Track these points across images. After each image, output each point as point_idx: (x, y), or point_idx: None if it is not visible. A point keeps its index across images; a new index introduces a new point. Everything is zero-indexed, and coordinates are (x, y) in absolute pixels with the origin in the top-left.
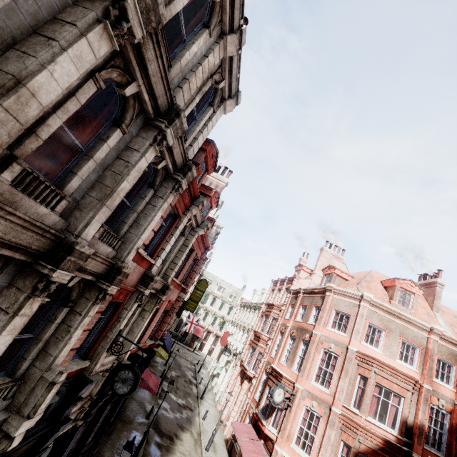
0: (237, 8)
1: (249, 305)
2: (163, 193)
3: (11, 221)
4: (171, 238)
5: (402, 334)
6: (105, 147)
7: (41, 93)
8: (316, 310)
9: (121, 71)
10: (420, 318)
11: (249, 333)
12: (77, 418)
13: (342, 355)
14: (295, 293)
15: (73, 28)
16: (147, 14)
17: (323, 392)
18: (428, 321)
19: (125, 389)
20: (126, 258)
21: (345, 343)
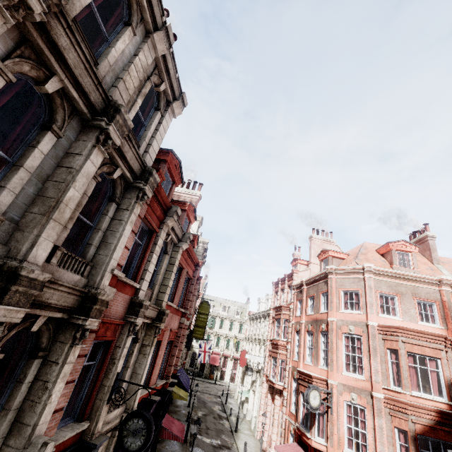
0: (155, 5)
1: (258, 316)
2: (127, 205)
3: None
4: (151, 256)
5: (414, 294)
6: (37, 153)
7: None
8: (324, 297)
9: (33, 62)
10: (425, 274)
11: (266, 343)
12: None
13: (364, 335)
14: (299, 287)
15: None
16: None
17: (359, 380)
18: (434, 275)
19: (138, 443)
20: (100, 283)
21: (364, 321)
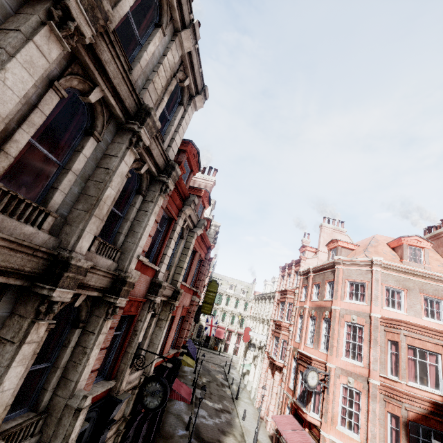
0: (184, 4)
1: (263, 297)
2: (152, 197)
3: None
4: (170, 242)
5: (422, 290)
6: (81, 157)
7: None
8: (330, 285)
9: (80, 77)
10: (436, 270)
11: (269, 323)
12: (115, 442)
13: (367, 325)
14: (305, 273)
15: (17, 33)
16: (92, 12)
17: (357, 366)
18: None
19: (155, 402)
20: (128, 267)
21: (367, 312)
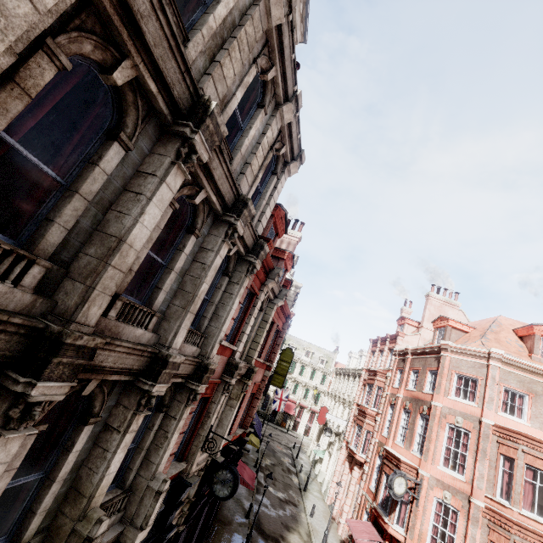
0: (289, 78)
1: (346, 372)
2: (238, 279)
3: (118, 351)
4: (250, 318)
5: None
6: (182, 256)
7: (136, 242)
8: (432, 374)
9: (190, 186)
10: None
11: (351, 407)
12: (178, 523)
13: (474, 431)
14: (402, 354)
15: (154, 179)
16: (211, 138)
17: (457, 479)
18: None
19: (225, 491)
20: (210, 353)
21: (477, 415)
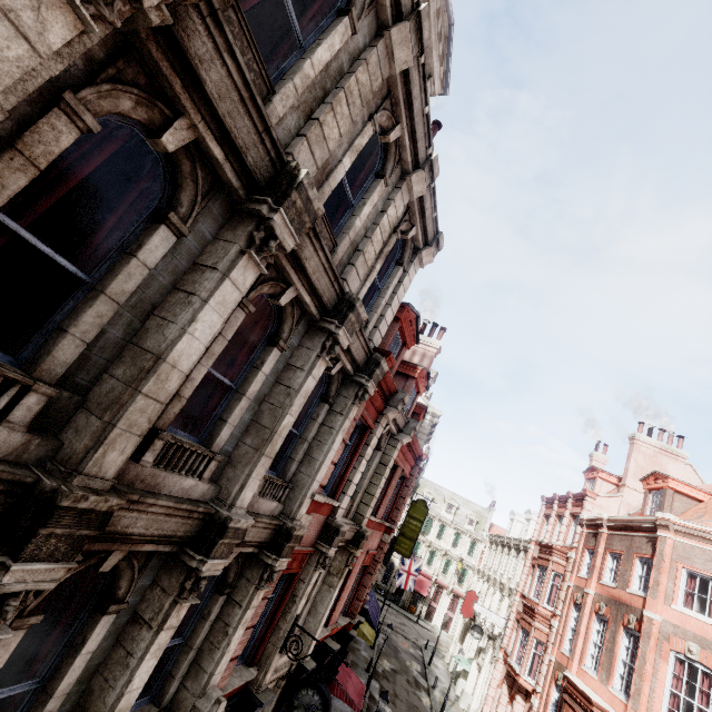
0: (421, 139)
1: (506, 543)
2: (341, 407)
3: (153, 511)
4: (359, 461)
5: None
6: (259, 376)
7: (182, 360)
8: (642, 564)
9: (273, 282)
10: None
11: (512, 597)
12: None
13: None
14: (592, 525)
15: (214, 273)
16: (299, 218)
17: None
18: None
19: None
20: (296, 512)
21: None
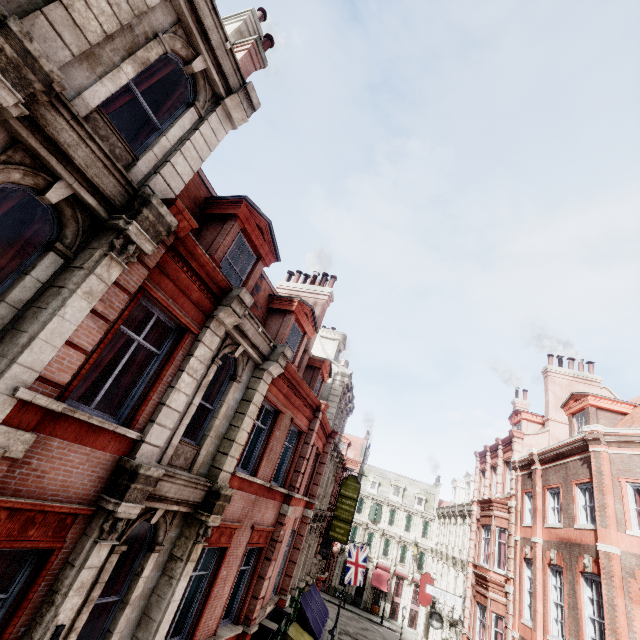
0: None
1: (451, 512)
2: (84, 260)
3: None
4: (178, 377)
5: None
6: None
7: None
8: (584, 492)
9: None
10: None
11: (465, 570)
12: None
13: None
14: (525, 465)
15: None
16: None
17: None
18: None
19: None
20: None
21: None
